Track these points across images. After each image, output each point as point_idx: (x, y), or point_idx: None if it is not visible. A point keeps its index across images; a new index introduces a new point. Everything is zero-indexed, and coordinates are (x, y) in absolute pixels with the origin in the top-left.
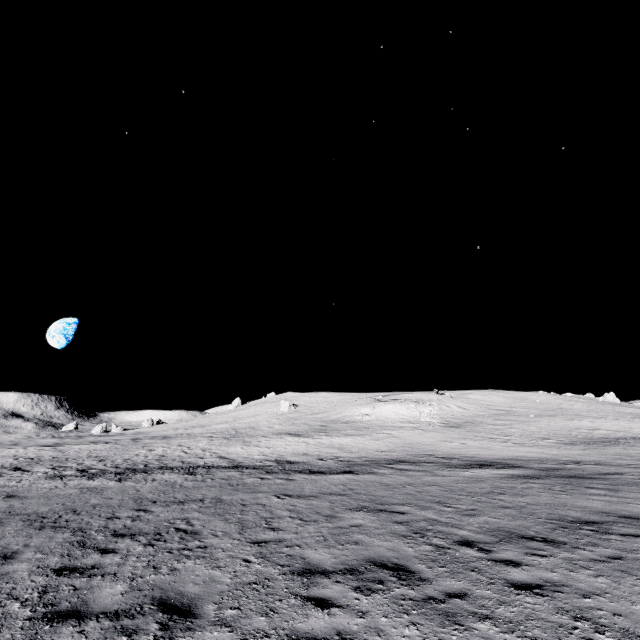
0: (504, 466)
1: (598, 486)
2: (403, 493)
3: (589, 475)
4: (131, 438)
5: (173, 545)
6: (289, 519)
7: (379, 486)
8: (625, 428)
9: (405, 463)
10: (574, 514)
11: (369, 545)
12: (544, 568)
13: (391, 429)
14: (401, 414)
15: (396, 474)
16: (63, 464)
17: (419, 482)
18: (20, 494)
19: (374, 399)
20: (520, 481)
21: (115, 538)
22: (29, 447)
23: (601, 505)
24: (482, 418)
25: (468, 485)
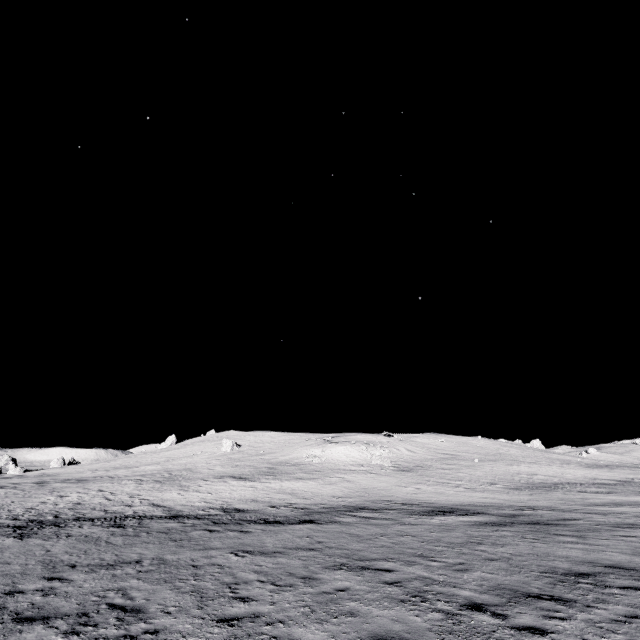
0: (466, 512)
1: (565, 533)
2: (379, 545)
3: (550, 521)
4: (35, 481)
5: (109, 631)
6: (259, 584)
7: (349, 538)
8: (558, 473)
9: (366, 510)
10: (562, 565)
11: (368, 616)
12: (573, 635)
13: (343, 472)
14: (352, 456)
15: (362, 523)
16: None
17: (390, 532)
18: None
19: (324, 440)
20: (490, 529)
21: (18, 625)
22: None
23: (580, 554)
24: (431, 462)
25: (442, 534)
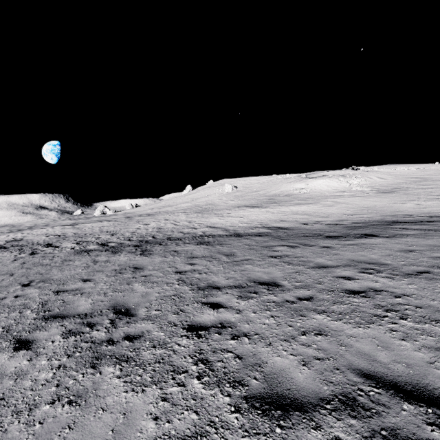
0: None
1: None
2: None
3: None
4: (124, 217)
5: None
6: None
7: None
8: None
9: (405, 223)
10: None
11: None
12: None
13: (332, 198)
14: (333, 186)
15: (437, 235)
16: (84, 239)
17: None
18: (54, 276)
19: (303, 177)
20: None
21: (272, 424)
22: (55, 227)
23: None
24: (406, 185)
25: None
